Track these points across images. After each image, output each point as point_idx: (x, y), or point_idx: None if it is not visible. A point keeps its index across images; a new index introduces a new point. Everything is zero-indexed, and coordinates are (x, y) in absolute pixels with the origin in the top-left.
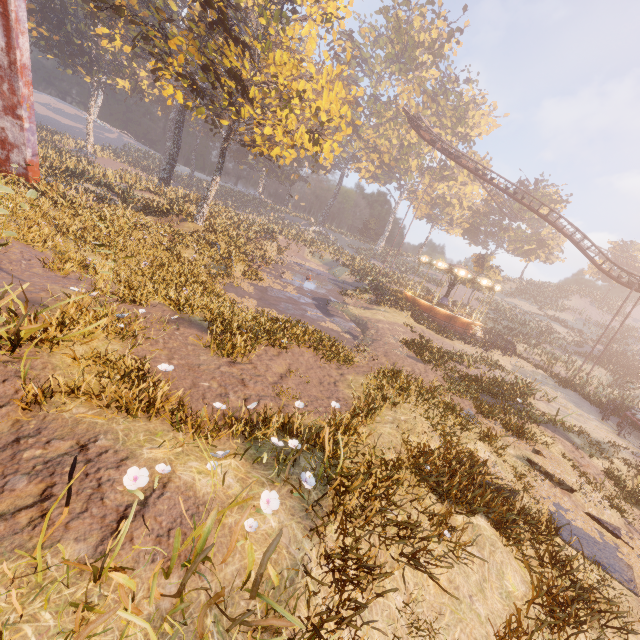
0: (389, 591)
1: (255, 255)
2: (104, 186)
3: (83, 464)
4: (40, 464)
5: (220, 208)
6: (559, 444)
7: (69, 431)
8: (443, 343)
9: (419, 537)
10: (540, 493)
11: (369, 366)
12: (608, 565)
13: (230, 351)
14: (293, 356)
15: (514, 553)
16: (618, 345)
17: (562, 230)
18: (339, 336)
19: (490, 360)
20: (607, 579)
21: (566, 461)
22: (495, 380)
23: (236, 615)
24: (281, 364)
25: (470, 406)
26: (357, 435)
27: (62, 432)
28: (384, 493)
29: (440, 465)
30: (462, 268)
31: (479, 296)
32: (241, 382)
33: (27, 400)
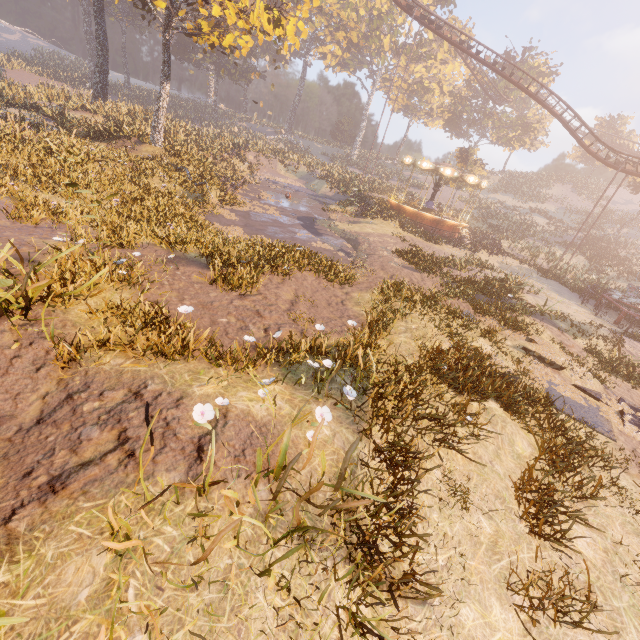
0: (434, 468)
1: (226, 176)
2: (31, 109)
3: (144, 408)
4: (103, 414)
5: (173, 123)
6: (547, 331)
7: (116, 382)
8: (433, 249)
9: (447, 424)
10: (535, 374)
11: (369, 282)
12: (592, 422)
13: (236, 284)
14: (297, 281)
15: (520, 425)
16: (596, 230)
17: (552, 110)
18: (333, 255)
19: (479, 261)
20: (592, 433)
21: (555, 345)
22: (486, 280)
23: (318, 504)
24: (288, 291)
25: (467, 307)
26: (379, 348)
27: (110, 383)
28: (412, 394)
29: (454, 363)
30: (447, 166)
31: (462, 195)
32: (257, 314)
33: (64, 359)
